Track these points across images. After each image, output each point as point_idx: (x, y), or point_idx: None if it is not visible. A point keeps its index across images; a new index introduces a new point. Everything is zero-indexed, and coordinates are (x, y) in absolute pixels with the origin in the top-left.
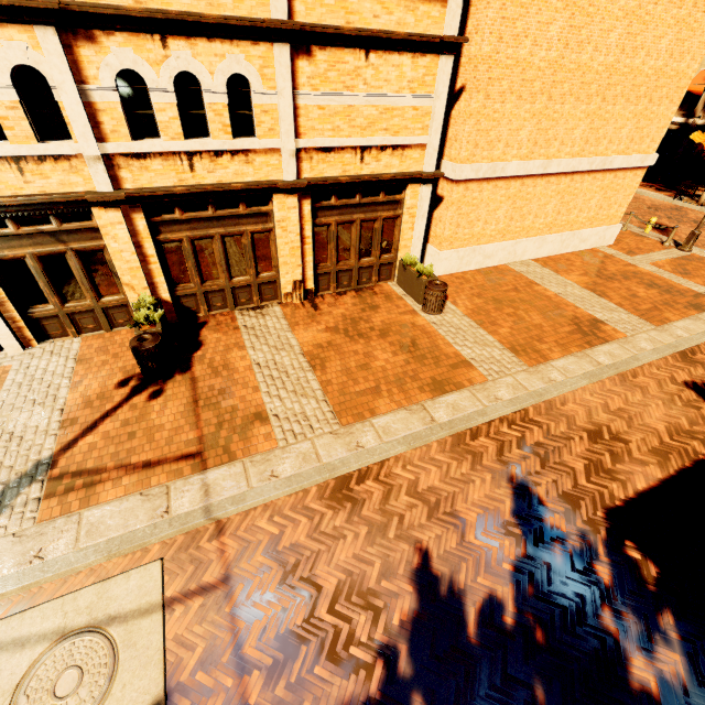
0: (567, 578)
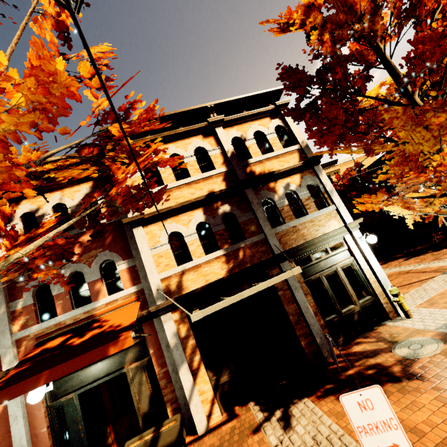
0: (391, 260)
